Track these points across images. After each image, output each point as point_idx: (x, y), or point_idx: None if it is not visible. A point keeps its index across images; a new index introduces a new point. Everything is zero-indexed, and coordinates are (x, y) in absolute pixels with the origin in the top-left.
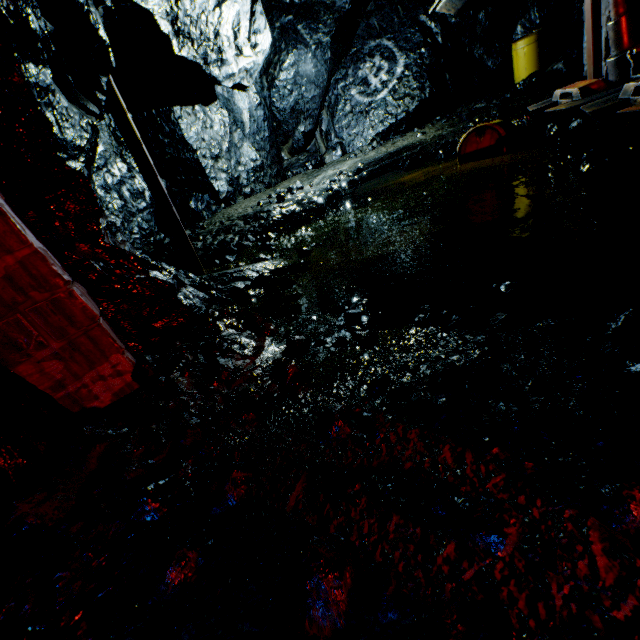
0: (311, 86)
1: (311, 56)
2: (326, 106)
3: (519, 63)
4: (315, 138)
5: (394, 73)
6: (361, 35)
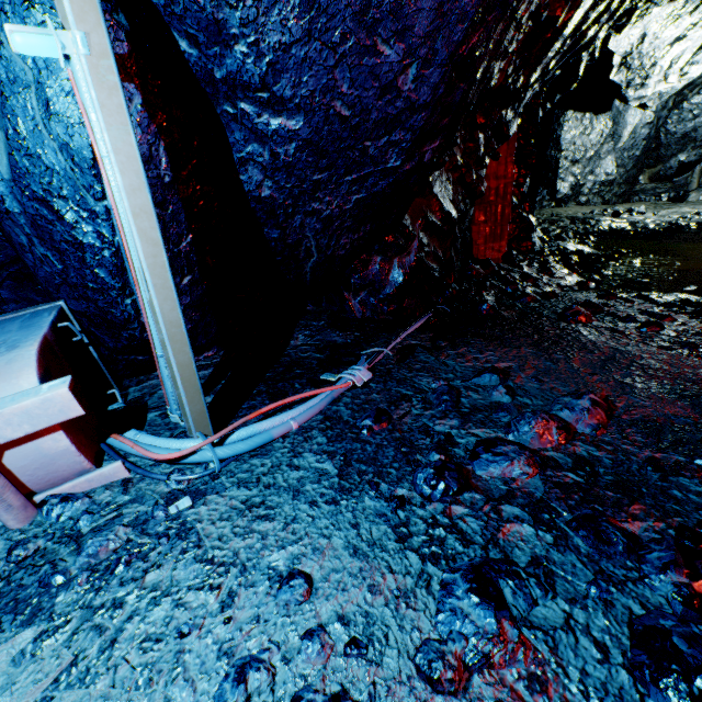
0: None
1: None
2: None
3: None
4: (691, 171)
5: None
6: None
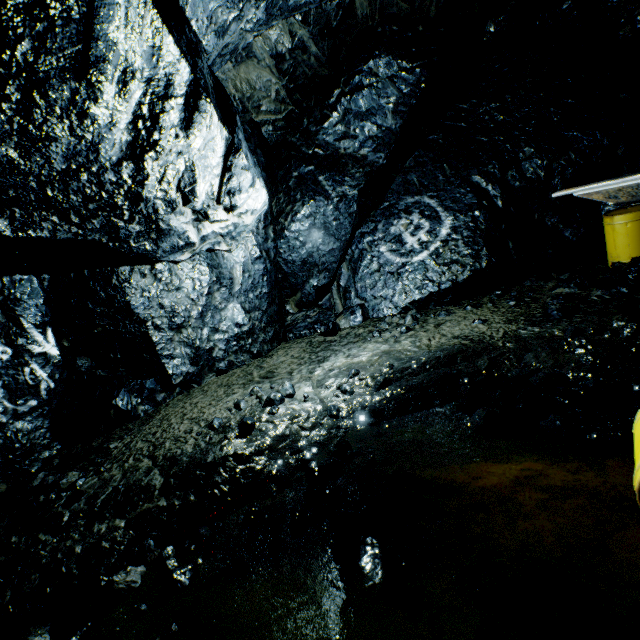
0: (330, 238)
1: (332, 208)
2: (347, 259)
3: (618, 239)
4: (331, 292)
5: (437, 234)
6: (396, 189)
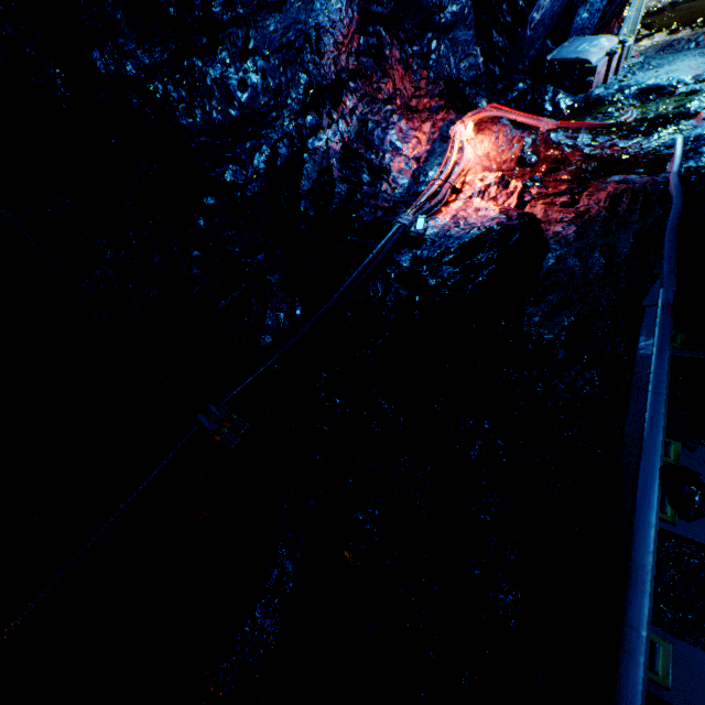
0: None
1: None
2: None
3: None
4: None
5: None
6: None
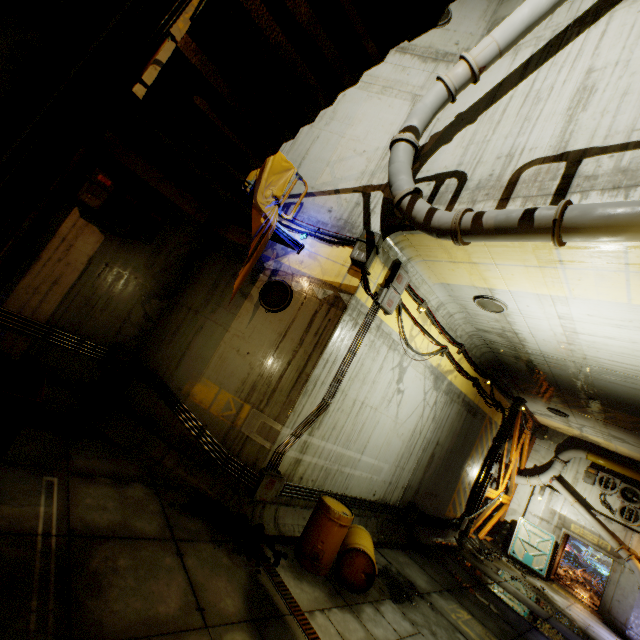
0: None
1: None
2: None
3: None
4: None
5: None
6: None
